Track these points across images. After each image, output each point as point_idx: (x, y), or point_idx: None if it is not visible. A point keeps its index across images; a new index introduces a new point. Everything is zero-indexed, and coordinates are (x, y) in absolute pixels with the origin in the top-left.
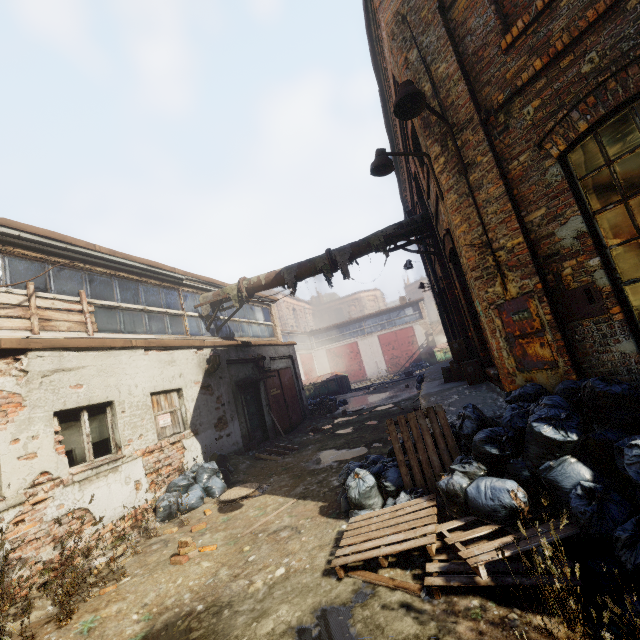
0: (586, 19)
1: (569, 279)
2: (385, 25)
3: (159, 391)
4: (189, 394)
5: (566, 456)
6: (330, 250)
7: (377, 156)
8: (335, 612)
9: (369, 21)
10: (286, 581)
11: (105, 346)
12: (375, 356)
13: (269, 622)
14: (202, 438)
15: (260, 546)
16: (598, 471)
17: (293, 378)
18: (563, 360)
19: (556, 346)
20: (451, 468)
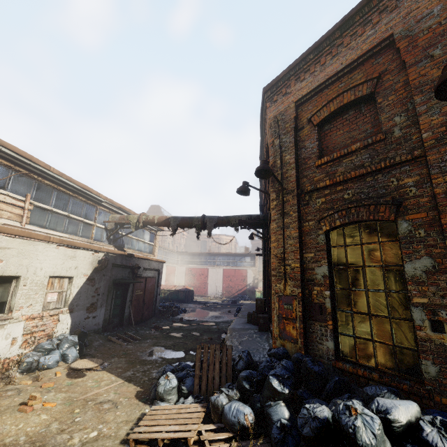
0: (351, 174)
1: (315, 296)
2: (268, 118)
3: (56, 275)
4: (77, 282)
5: (280, 401)
6: (205, 216)
7: (243, 185)
8: None
9: (263, 108)
10: (95, 442)
11: (30, 237)
12: (217, 282)
13: None
14: (74, 315)
15: (87, 411)
16: (293, 414)
17: (155, 285)
18: (301, 340)
19: (299, 331)
20: (221, 389)
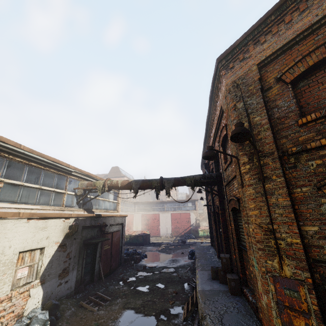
0: None
1: None
2: (226, 84)
3: (27, 249)
4: (48, 251)
5: None
6: (162, 178)
7: (208, 149)
8: None
9: (215, 78)
10: None
11: None
12: (167, 224)
13: None
14: (46, 286)
15: None
16: None
17: (120, 237)
18: None
19: None
20: None
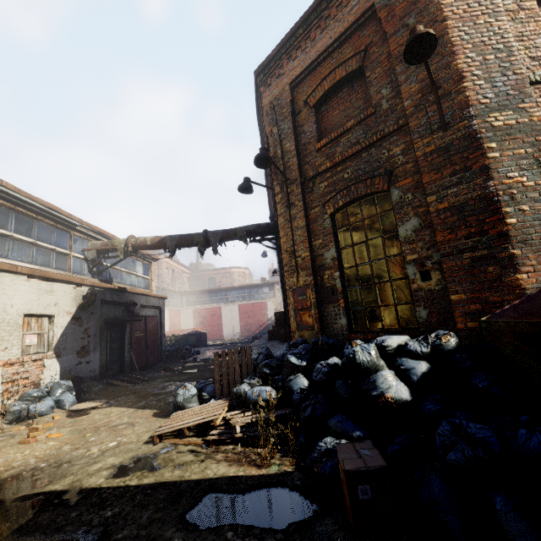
0: (348, 153)
1: (326, 281)
2: (264, 105)
3: (32, 314)
4: (60, 321)
5: (299, 374)
6: (207, 231)
7: (244, 181)
8: (147, 458)
9: (258, 96)
10: (116, 448)
11: None
12: (233, 321)
13: (99, 464)
14: (63, 361)
15: (100, 433)
16: (312, 383)
17: (158, 326)
18: (317, 325)
19: (315, 317)
20: (243, 381)
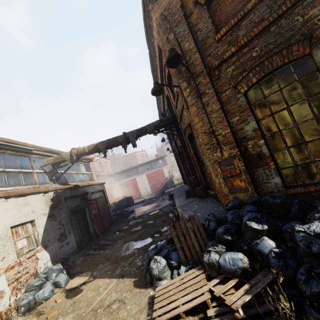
0: (254, 32)
1: (251, 149)
2: (155, 19)
3: (17, 224)
4: (39, 223)
5: (263, 236)
6: (125, 133)
7: (155, 85)
8: None
9: (145, 16)
10: None
11: None
12: (145, 185)
13: None
14: (50, 249)
15: (100, 319)
16: (277, 241)
17: (104, 202)
18: (251, 187)
19: (247, 181)
20: (208, 250)
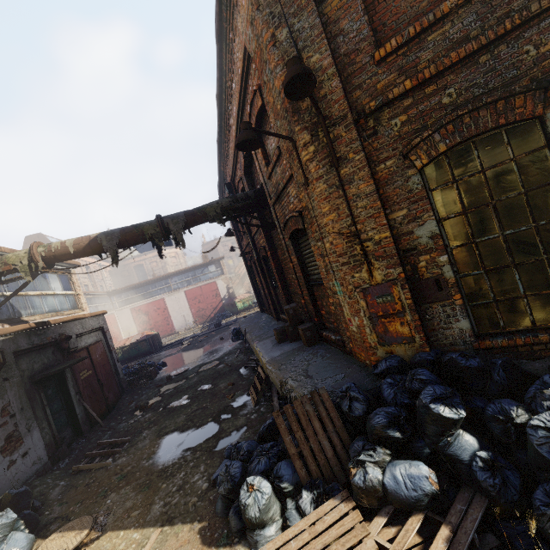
0: (450, 59)
1: (423, 270)
2: None
3: None
4: None
5: (458, 430)
6: (161, 216)
7: (244, 129)
8: None
9: None
10: None
11: None
12: (183, 310)
13: None
14: None
15: None
16: (477, 436)
17: (106, 352)
18: (419, 336)
19: (414, 325)
20: (360, 460)
